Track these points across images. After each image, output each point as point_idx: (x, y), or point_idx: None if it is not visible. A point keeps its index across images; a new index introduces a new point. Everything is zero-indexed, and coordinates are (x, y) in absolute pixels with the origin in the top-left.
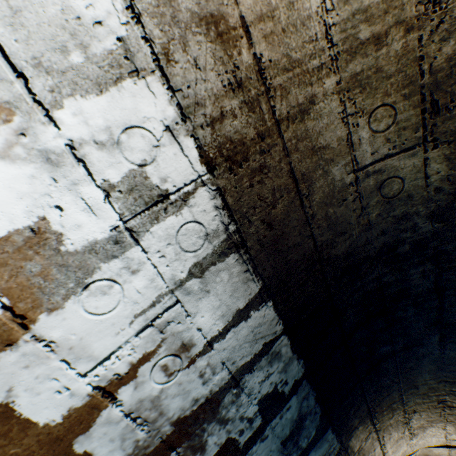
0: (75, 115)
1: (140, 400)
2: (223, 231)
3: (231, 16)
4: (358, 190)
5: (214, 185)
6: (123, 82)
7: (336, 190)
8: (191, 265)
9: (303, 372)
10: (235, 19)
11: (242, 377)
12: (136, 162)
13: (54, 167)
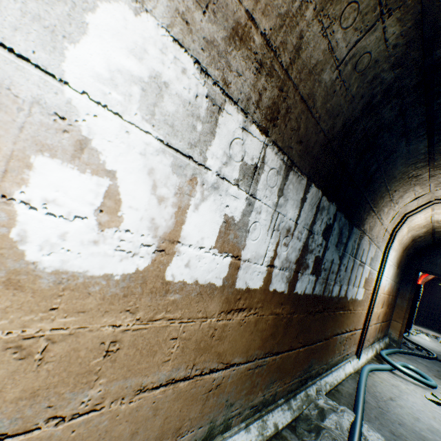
0: (212, 158)
1: (281, 262)
2: (282, 164)
3: (241, 17)
4: (342, 79)
5: (271, 142)
6: (218, 121)
7: (328, 89)
8: (277, 193)
9: (336, 208)
10: (243, 17)
11: (312, 228)
12: (240, 160)
13: (218, 190)
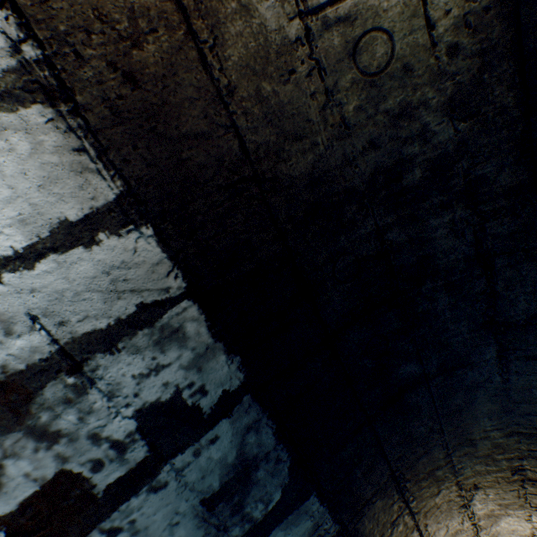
0: None
1: None
2: (7, 52)
3: None
4: (315, 55)
5: None
6: None
7: (273, 50)
8: None
9: (244, 381)
10: None
11: (89, 357)
12: None
13: None
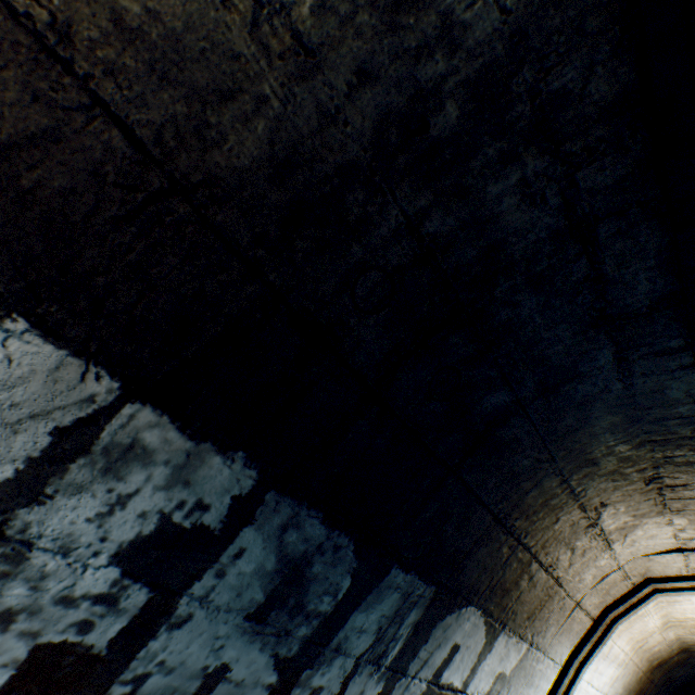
0: None
1: None
2: None
3: None
4: None
5: None
6: None
7: None
8: None
9: (259, 478)
10: None
11: (8, 518)
12: None
13: None
